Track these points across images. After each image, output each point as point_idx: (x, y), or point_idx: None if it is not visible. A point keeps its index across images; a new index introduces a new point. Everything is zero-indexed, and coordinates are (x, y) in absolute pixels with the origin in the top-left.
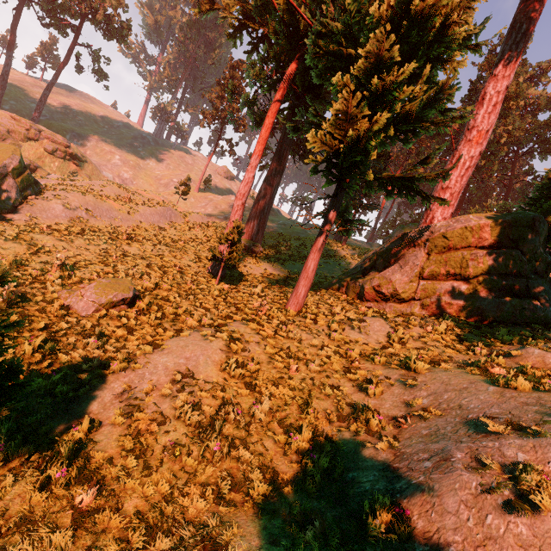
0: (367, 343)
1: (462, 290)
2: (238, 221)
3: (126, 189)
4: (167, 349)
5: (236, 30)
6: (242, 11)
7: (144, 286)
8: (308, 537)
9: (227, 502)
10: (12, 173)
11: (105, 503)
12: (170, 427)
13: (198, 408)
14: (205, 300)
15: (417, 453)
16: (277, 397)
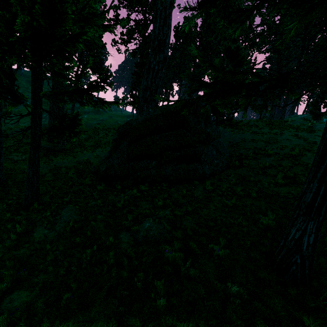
0: (40, 241)
1: (153, 164)
2: None
3: None
4: None
5: None
6: None
7: None
8: None
9: None
10: None
11: None
12: None
13: None
14: None
15: None
16: None
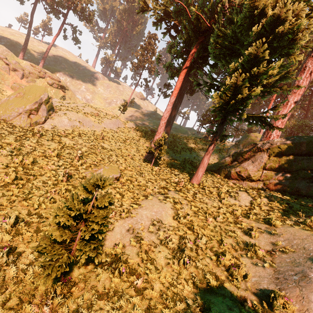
0: (240, 206)
1: (288, 177)
2: (164, 133)
3: (94, 108)
4: (144, 207)
5: (158, 21)
6: (163, 11)
7: (120, 168)
8: (248, 308)
9: (199, 288)
10: (44, 102)
11: (145, 285)
12: (160, 249)
13: (171, 240)
14: (149, 177)
15: (287, 271)
16: (205, 235)
